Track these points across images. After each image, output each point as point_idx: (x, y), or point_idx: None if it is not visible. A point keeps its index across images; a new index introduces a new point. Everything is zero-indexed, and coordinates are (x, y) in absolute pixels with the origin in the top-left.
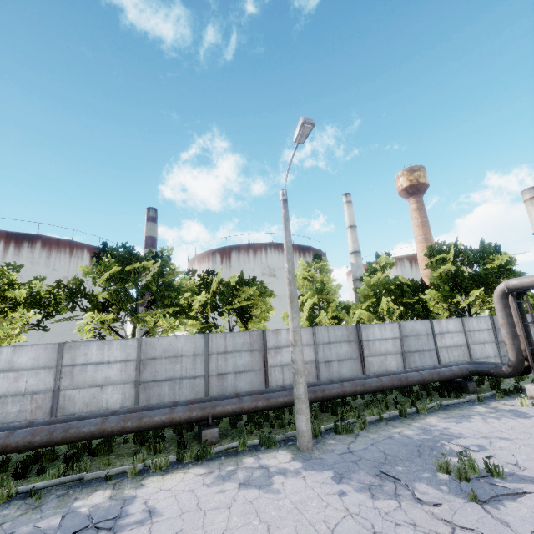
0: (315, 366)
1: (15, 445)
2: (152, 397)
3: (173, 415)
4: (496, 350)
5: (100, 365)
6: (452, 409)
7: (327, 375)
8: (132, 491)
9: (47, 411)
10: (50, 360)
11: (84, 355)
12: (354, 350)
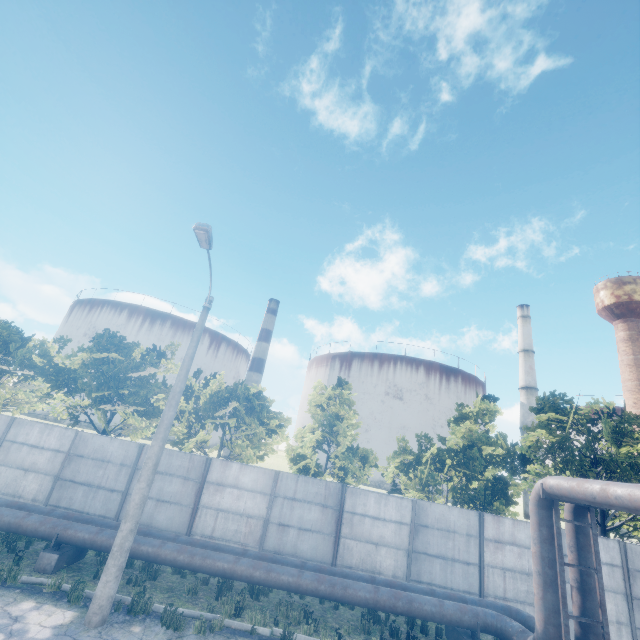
0: (263, 526)
1: None
2: (64, 498)
3: (22, 522)
4: (625, 610)
5: (35, 448)
6: None
7: (276, 543)
8: None
9: None
10: None
11: (26, 434)
12: (328, 521)
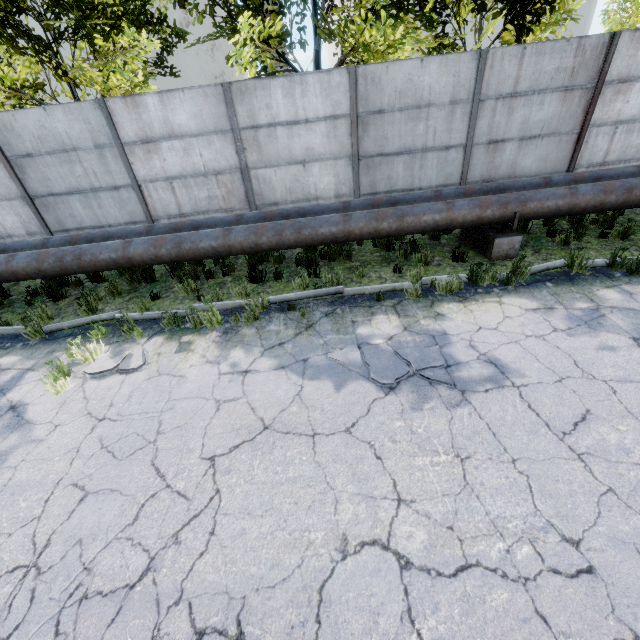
0: None
1: (240, 248)
2: (378, 182)
3: (452, 215)
4: None
5: (294, 126)
6: None
7: None
8: (431, 322)
9: (243, 199)
10: (219, 118)
11: (266, 107)
12: None
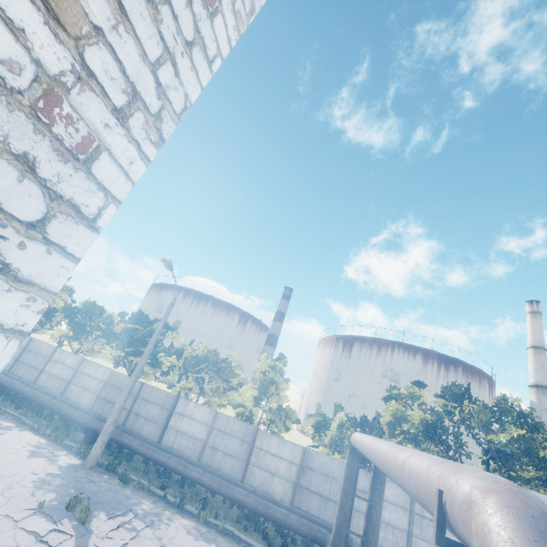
0: (202, 446)
1: (22, 392)
2: (99, 409)
3: (72, 414)
4: None
5: (91, 377)
6: (227, 538)
7: (208, 460)
8: (16, 429)
9: (61, 391)
10: (76, 365)
11: (88, 368)
12: (244, 451)
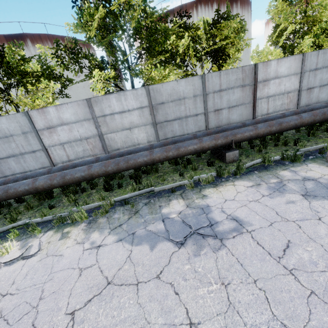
0: (297, 94)
1: (97, 174)
2: (167, 133)
3: (202, 145)
4: None
5: (123, 113)
6: None
7: (306, 101)
8: (200, 200)
9: (101, 149)
10: (85, 113)
11: (108, 106)
12: None
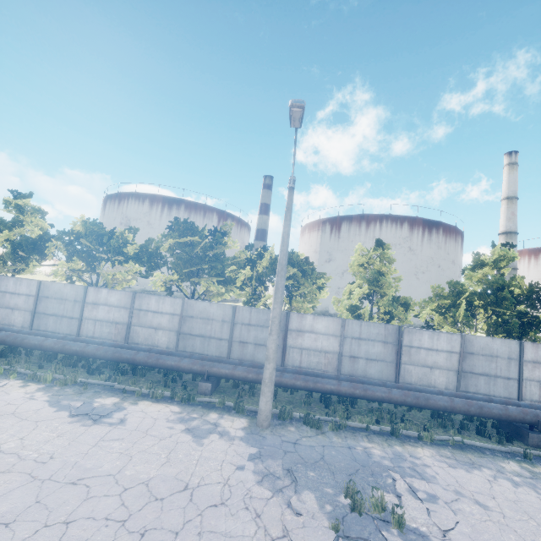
0: (338, 358)
1: (88, 354)
2: (187, 346)
3: (180, 364)
4: None
5: (156, 313)
6: (470, 452)
7: (350, 369)
8: (128, 404)
9: (123, 337)
10: (127, 303)
11: (147, 304)
12: (389, 353)
